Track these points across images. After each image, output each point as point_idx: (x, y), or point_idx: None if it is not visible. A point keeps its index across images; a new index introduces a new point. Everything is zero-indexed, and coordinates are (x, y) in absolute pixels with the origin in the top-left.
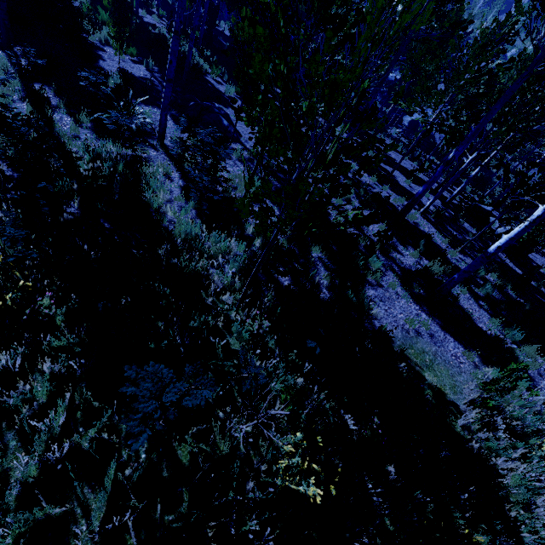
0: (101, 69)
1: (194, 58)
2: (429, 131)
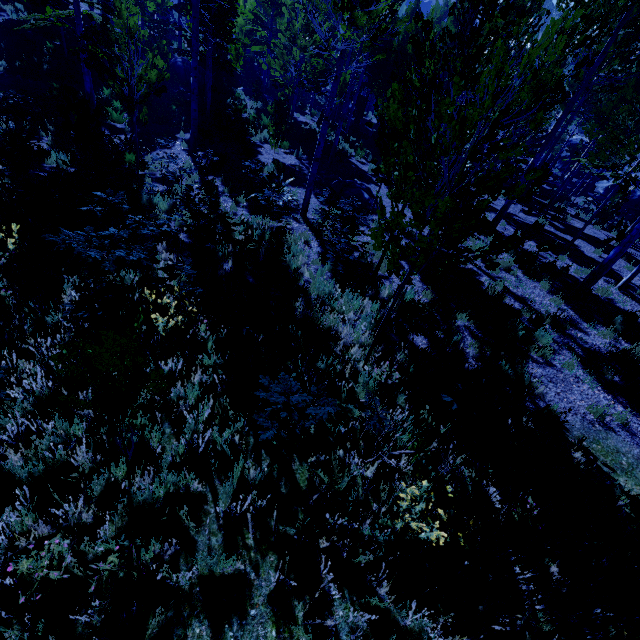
0: (259, 161)
1: (340, 144)
2: (625, 187)
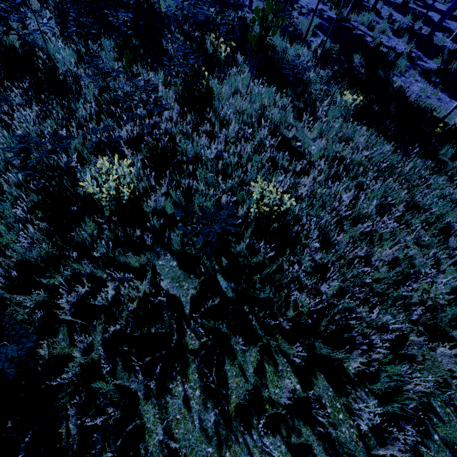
0: None
1: None
2: None
